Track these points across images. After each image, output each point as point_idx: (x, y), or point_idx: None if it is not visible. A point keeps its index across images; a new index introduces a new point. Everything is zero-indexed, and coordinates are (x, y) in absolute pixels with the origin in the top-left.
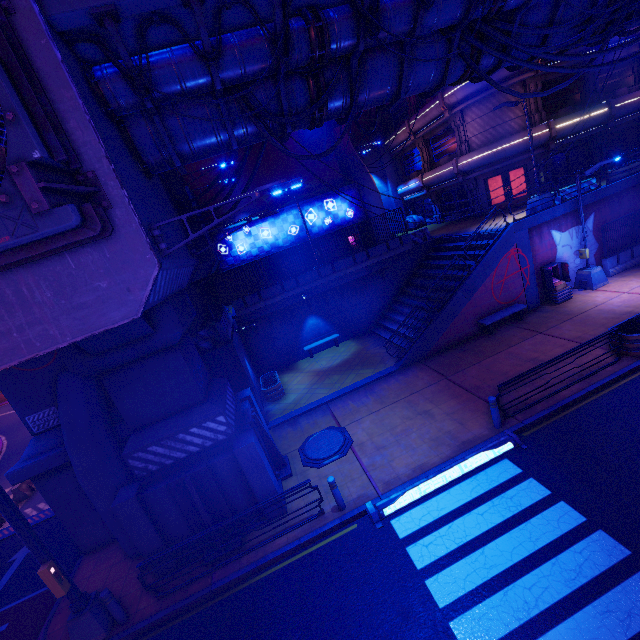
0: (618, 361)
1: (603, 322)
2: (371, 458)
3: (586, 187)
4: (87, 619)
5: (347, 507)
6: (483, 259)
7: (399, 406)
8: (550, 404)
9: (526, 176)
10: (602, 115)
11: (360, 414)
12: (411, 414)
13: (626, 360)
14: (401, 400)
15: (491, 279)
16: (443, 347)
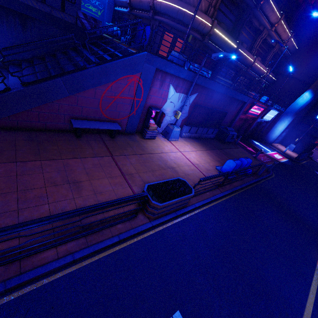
0: (134, 217)
1: (155, 168)
2: None
3: (205, 74)
4: None
5: None
6: (105, 63)
7: None
8: (4, 277)
9: (184, 49)
10: (233, 48)
11: None
12: None
13: (140, 219)
14: None
15: (104, 89)
16: (17, 126)
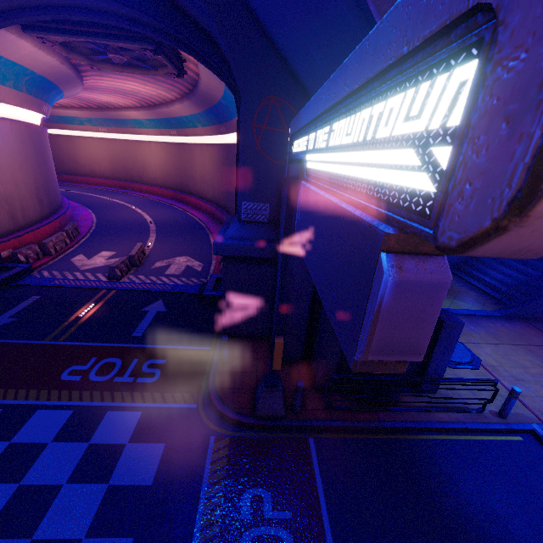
0: None
1: None
2: (513, 384)
3: None
4: (277, 396)
5: (508, 418)
6: None
7: (521, 350)
8: None
9: None
10: None
11: (475, 339)
12: (540, 363)
13: None
14: (520, 345)
15: None
16: None
